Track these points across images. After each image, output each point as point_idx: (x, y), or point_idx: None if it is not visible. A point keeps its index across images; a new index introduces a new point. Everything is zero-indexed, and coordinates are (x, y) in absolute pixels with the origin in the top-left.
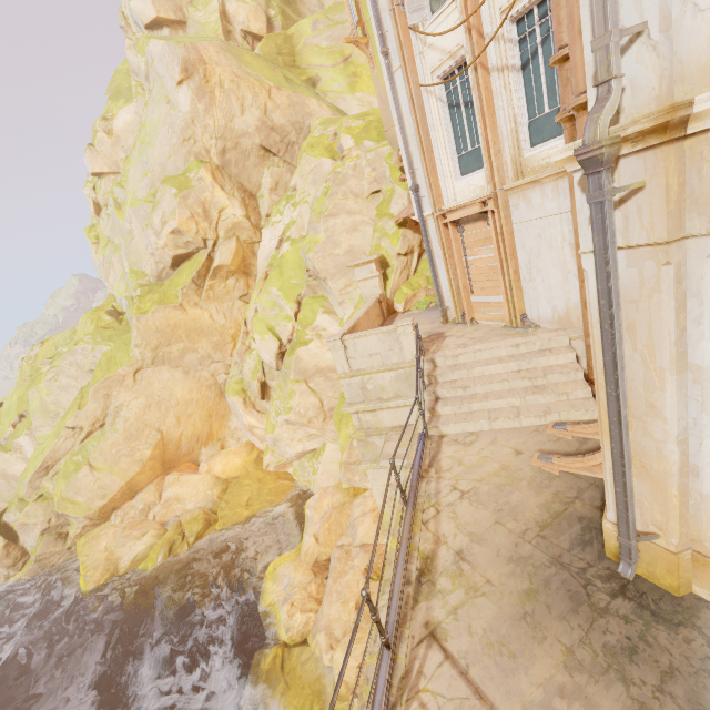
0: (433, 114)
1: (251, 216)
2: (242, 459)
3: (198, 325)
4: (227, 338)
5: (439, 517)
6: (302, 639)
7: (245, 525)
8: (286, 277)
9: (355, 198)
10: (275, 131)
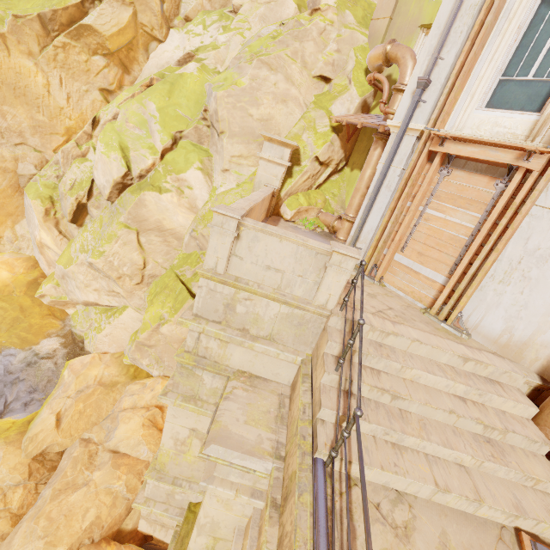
0: None
1: (166, 1)
2: (11, 274)
3: (20, 83)
4: (59, 128)
5: None
6: None
7: None
8: (174, 102)
9: (303, 66)
10: None
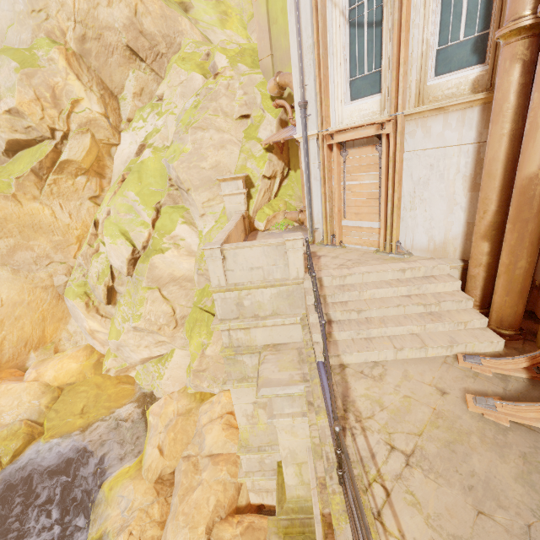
0: (334, 28)
1: (110, 116)
2: (79, 364)
3: (35, 221)
4: (72, 239)
5: (394, 503)
6: None
7: (77, 435)
8: (146, 183)
9: (225, 116)
10: (144, 36)
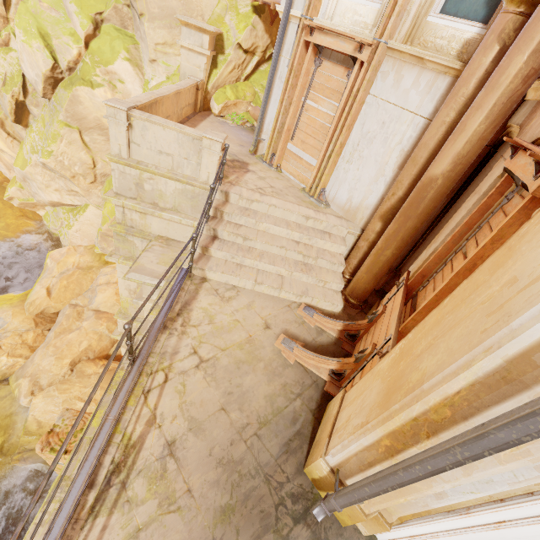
0: None
1: None
2: None
3: None
4: None
5: (166, 388)
6: (3, 378)
7: None
8: None
9: None
10: None
